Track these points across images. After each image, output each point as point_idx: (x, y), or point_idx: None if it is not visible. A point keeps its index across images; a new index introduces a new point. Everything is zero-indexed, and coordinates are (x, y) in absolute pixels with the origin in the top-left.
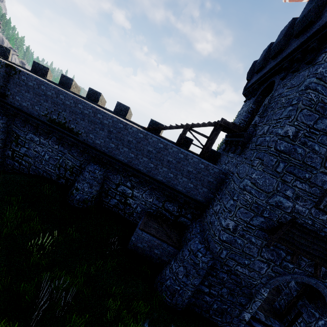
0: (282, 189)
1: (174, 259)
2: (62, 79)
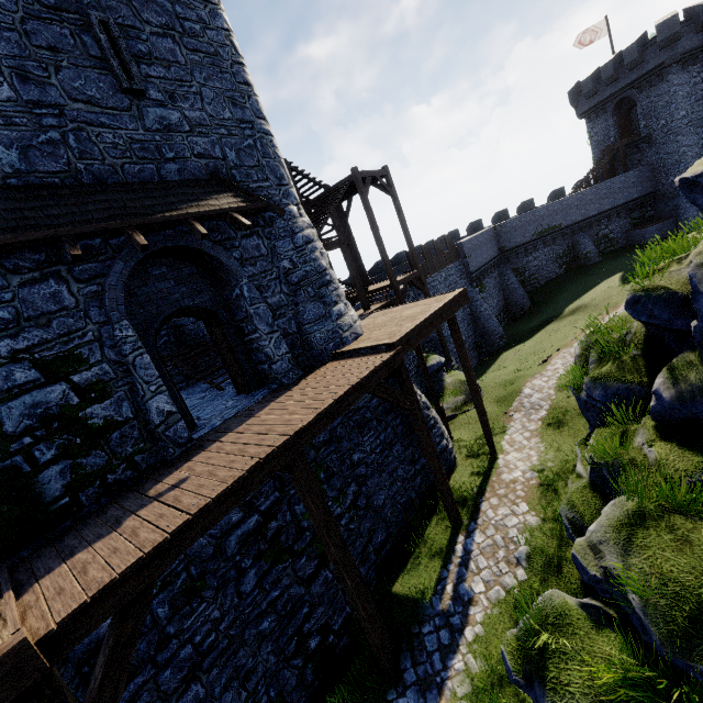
0: (699, 137)
1: (681, 216)
2: (473, 227)
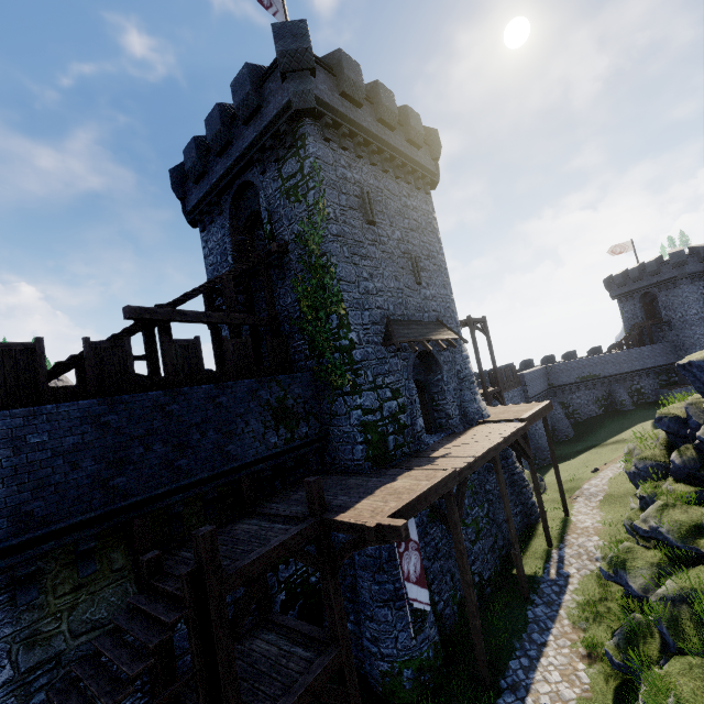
0: None
1: None
2: (526, 363)
